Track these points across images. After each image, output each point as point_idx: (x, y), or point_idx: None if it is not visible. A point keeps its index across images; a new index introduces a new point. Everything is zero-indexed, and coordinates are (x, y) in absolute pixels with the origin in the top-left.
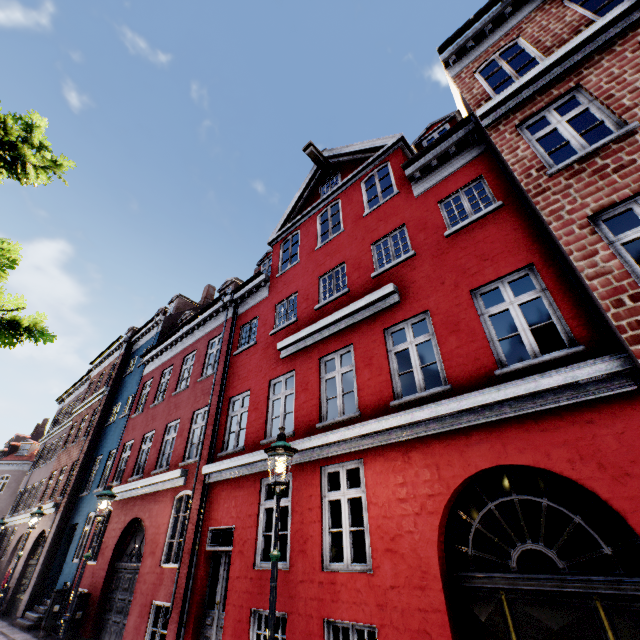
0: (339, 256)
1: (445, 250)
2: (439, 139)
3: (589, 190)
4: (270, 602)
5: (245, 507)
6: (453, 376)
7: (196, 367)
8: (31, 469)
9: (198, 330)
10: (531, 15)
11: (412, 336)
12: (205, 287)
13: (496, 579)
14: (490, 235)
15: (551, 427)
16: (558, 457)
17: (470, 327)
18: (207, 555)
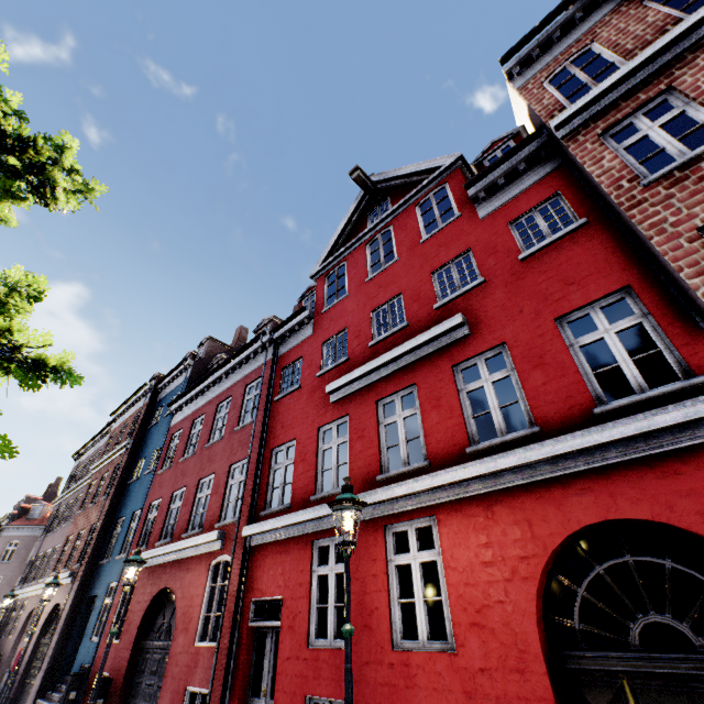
0: (394, 287)
1: (521, 275)
2: (506, 155)
3: (696, 199)
4: (345, 688)
5: (294, 574)
6: (541, 416)
7: (232, 415)
8: (43, 534)
9: (233, 374)
10: (605, 19)
11: (487, 372)
12: (237, 329)
13: (614, 660)
14: (574, 256)
15: (671, 473)
16: (683, 509)
17: (558, 360)
18: (250, 631)
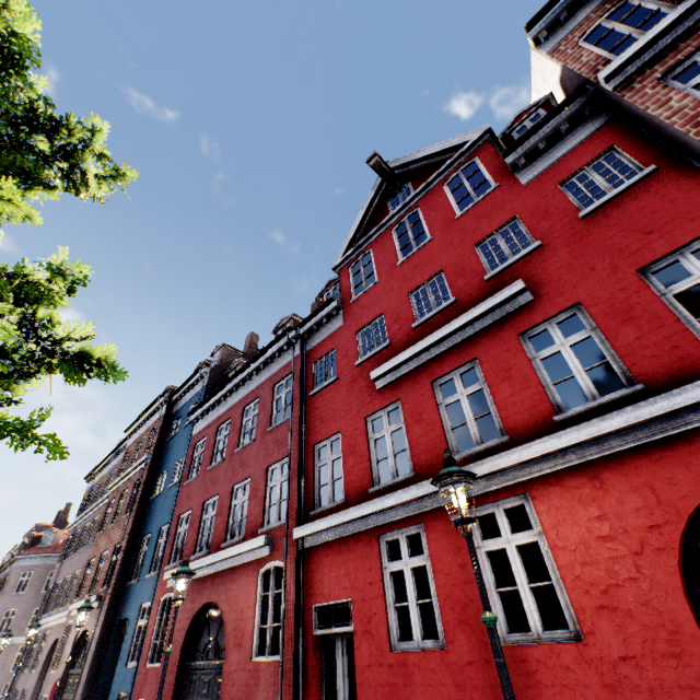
0: (432, 266)
1: (584, 233)
2: (547, 116)
3: None
4: (504, 687)
5: (362, 573)
6: (642, 373)
7: (262, 416)
8: (60, 560)
9: (257, 375)
10: None
11: (561, 336)
12: (247, 336)
13: None
14: (647, 205)
15: None
16: None
17: (650, 311)
18: (315, 641)
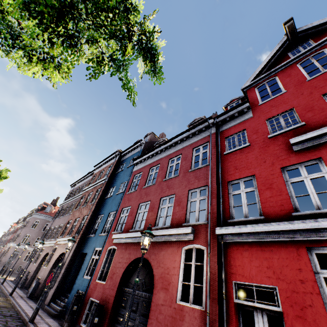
0: None
1: None
2: None
3: None
4: None
5: (288, 271)
6: None
7: (184, 163)
8: (53, 218)
9: (180, 144)
10: None
11: None
12: (160, 134)
13: None
14: None
15: None
16: None
17: None
18: (234, 306)
